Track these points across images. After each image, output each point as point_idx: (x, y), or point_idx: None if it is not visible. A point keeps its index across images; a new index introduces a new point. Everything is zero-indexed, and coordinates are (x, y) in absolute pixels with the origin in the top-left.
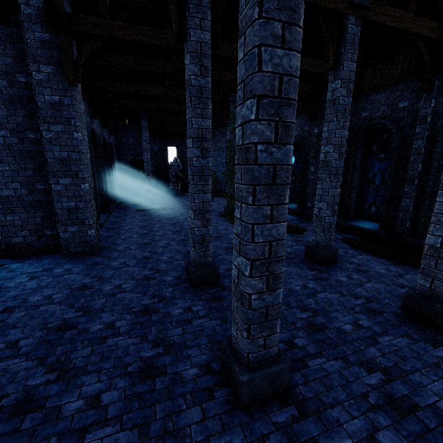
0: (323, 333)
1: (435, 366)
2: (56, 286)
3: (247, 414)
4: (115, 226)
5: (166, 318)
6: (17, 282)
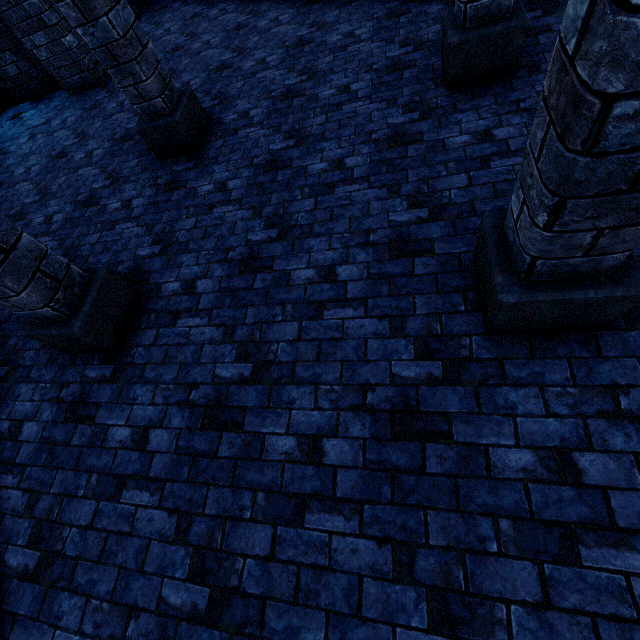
0: (251, 277)
1: (359, 389)
2: (42, 151)
3: (72, 358)
4: (166, 2)
5: (97, 216)
6: (20, 143)
